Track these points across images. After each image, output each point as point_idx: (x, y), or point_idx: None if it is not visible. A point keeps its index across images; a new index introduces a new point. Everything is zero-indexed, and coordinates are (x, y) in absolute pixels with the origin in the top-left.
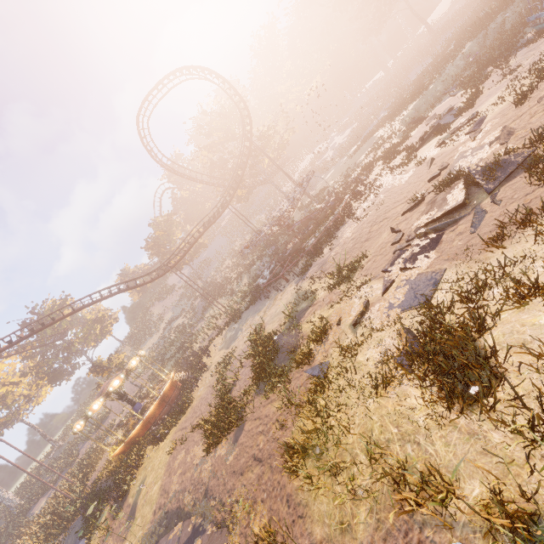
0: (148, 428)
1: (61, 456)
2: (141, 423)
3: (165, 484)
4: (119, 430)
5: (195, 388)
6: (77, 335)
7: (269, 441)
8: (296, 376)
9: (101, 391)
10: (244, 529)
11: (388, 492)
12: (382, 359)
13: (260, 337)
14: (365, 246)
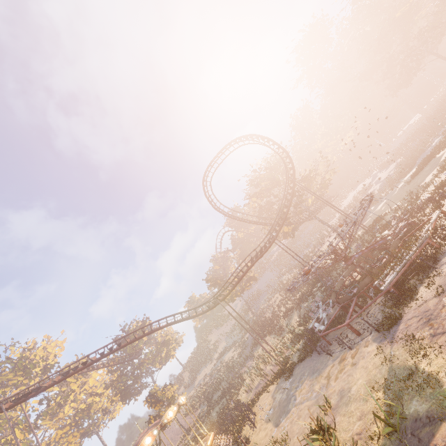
0: None
1: None
2: None
3: None
4: None
5: None
6: (147, 356)
7: None
8: None
9: (136, 444)
10: None
11: None
12: None
13: (328, 443)
14: None
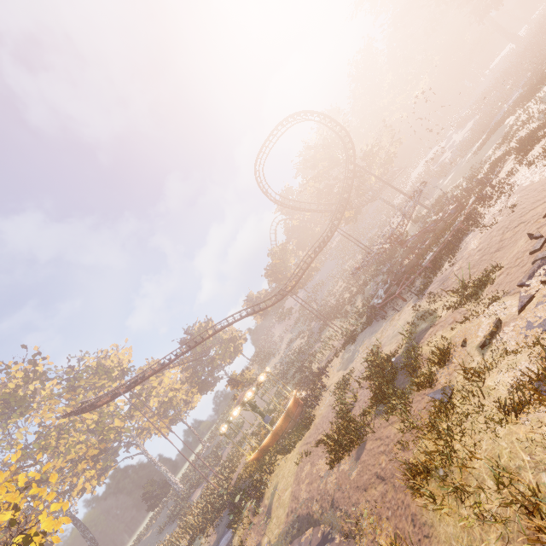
0: (276, 440)
1: (209, 455)
2: (271, 434)
3: (295, 491)
4: (252, 439)
5: (316, 406)
6: (217, 352)
7: (391, 461)
8: (417, 399)
9: (238, 401)
10: (370, 542)
11: (517, 517)
12: (516, 383)
13: (377, 358)
14: (496, 258)
